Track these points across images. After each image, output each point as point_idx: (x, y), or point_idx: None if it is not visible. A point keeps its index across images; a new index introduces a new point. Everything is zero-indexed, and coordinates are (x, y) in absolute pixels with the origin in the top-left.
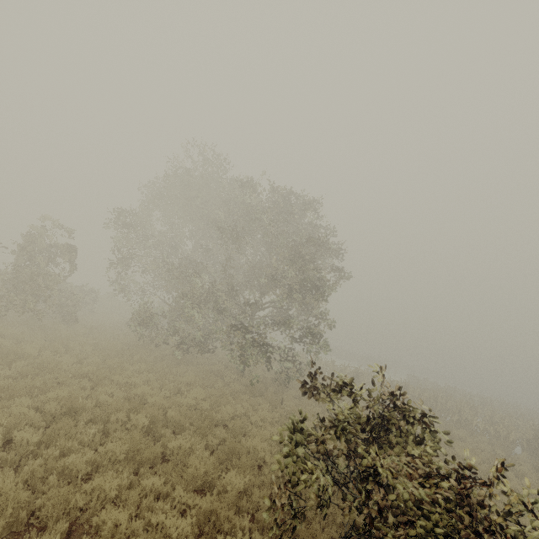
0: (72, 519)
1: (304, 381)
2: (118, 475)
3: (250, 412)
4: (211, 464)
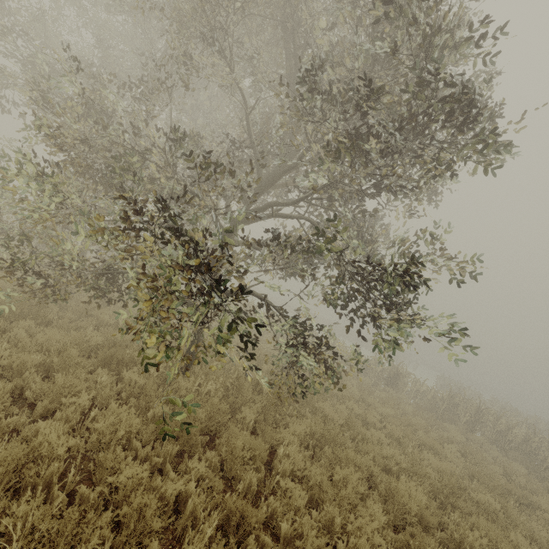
0: None
1: None
2: None
3: None
4: None
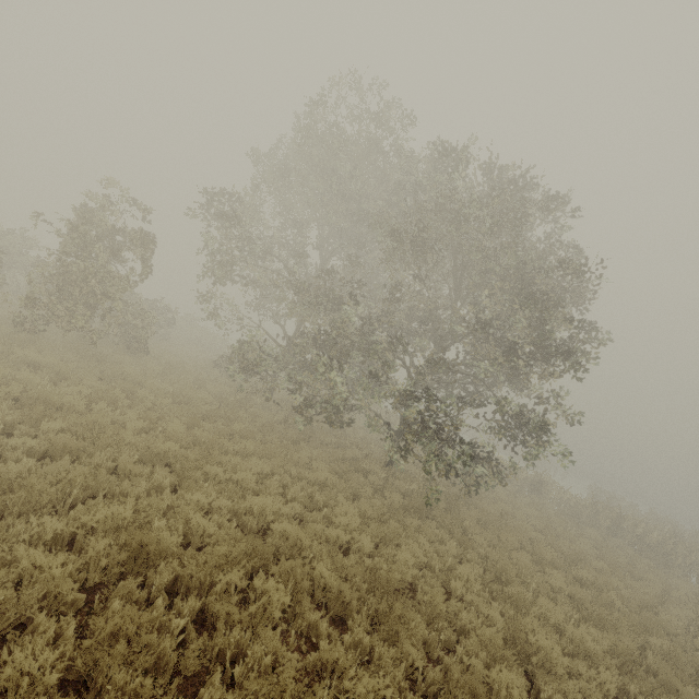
0: None
1: None
2: None
3: (435, 560)
4: None
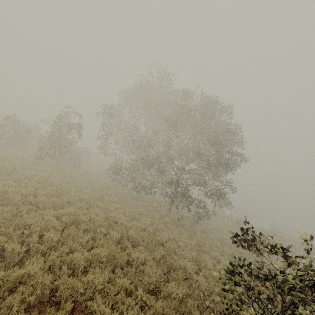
0: (74, 298)
1: (237, 235)
2: (102, 271)
3: (177, 238)
4: (159, 274)
